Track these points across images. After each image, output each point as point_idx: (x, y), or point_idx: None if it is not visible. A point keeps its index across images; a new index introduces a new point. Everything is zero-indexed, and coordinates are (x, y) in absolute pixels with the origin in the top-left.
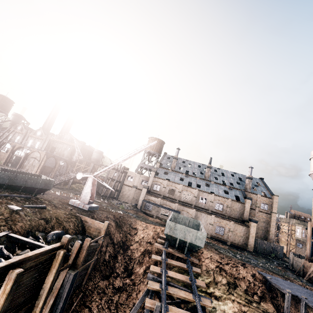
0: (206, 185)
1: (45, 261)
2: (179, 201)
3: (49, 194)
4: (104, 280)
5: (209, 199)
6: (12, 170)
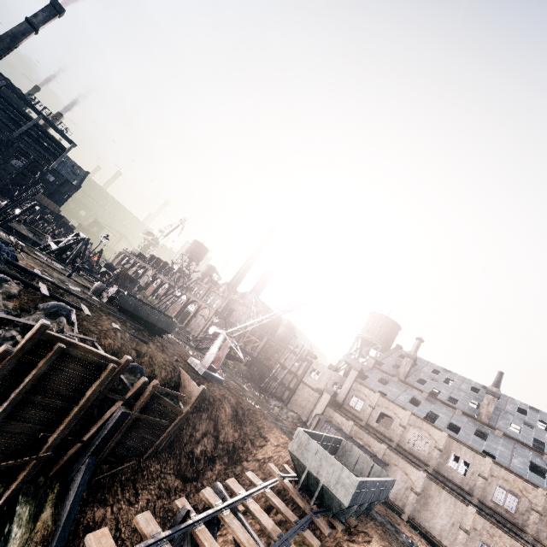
0: (479, 433)
1: (96, 367)
2: (399, 447)
3: (176, 346)
4: (178, 479)
5: (475, 467)
6: (147, 304)
